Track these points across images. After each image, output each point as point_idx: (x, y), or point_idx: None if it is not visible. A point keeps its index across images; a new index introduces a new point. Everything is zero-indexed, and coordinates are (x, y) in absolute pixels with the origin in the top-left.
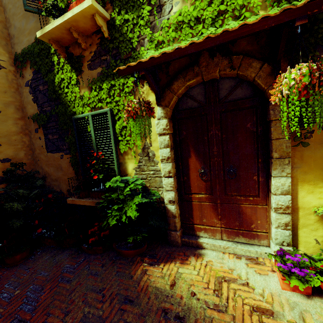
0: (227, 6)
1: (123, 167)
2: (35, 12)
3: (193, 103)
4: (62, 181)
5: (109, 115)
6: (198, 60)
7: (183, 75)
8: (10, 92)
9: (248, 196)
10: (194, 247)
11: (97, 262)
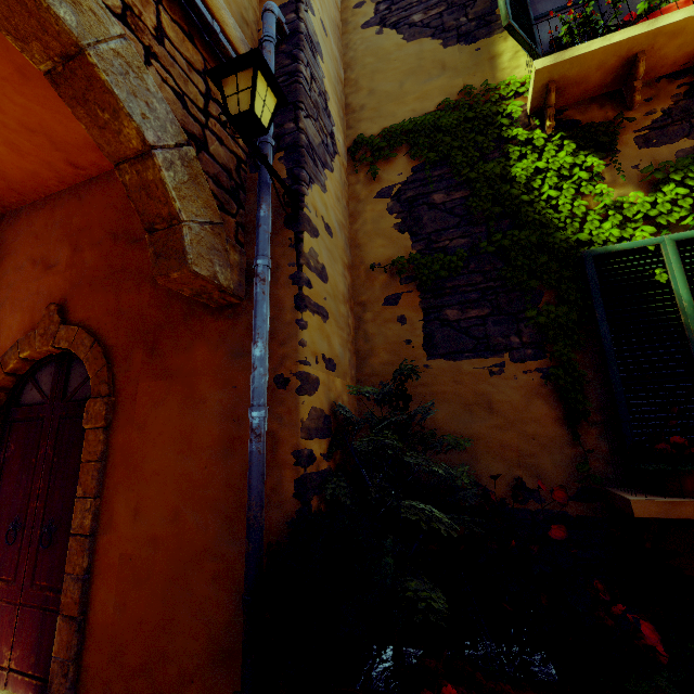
0: None
1: None
2: (516, 36)
3: None
4: (489, 449)
5: None
6: None
7: None
8: (341, 204)
9: None
10: None
11: None
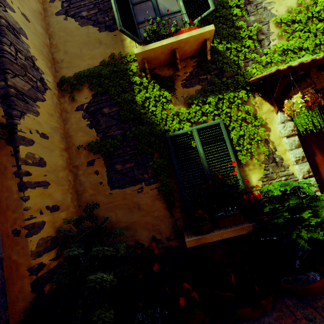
0: (321, 41)
1: (245, 181)
2: (126, 34)
3: None
4: (141, 226)
5: (223, 126)
6: (308, 74)
7: (298, 85)
8: (55, 116)
9: None
10: None
11: (290, 320)
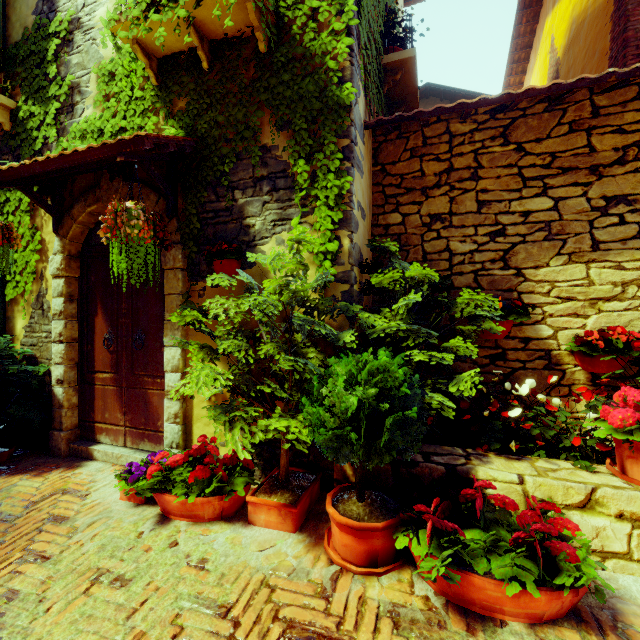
0: (128, 123)
1: (11, 325)
2: None
3: (107, 238)
4: None
5: None
6: (100, 181)
7: (85, 198)
8: None
9: (156, 377)
10: (84, 458)
11: None
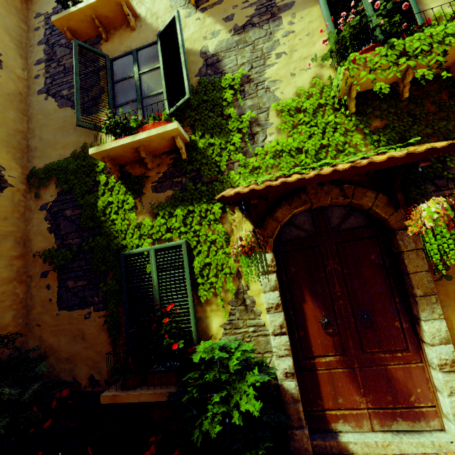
0: (330, 141)
1: (203, 325)
2: (88, 128)
3: (299, 233)
4: (81, 360)
5: (185, 249)
6: (304, 188)
7: (289, 203)
8: (12, 218)
9: (394, 352)
10: (335, 454)
11: None
